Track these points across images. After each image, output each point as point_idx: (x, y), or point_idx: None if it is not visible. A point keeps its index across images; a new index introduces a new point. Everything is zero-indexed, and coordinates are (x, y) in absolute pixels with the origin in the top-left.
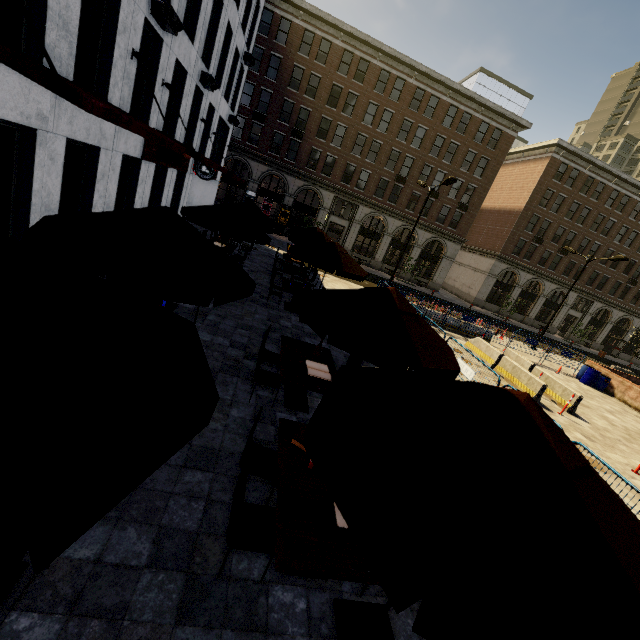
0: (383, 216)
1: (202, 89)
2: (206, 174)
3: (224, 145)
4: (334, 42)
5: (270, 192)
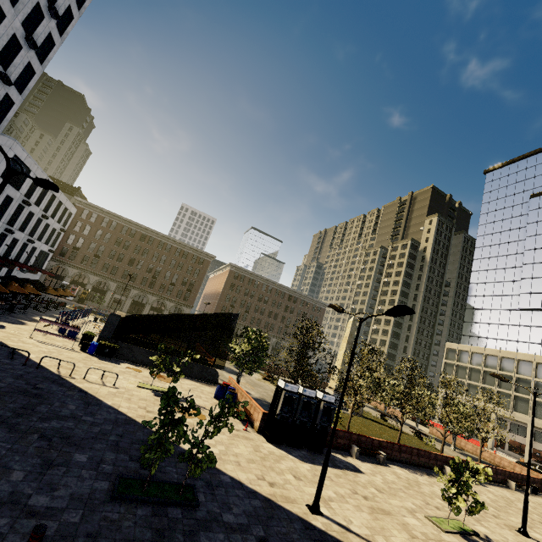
0: (146, 294)
1: (28, 243)
2: (25, 271)
3: (46, 260)
4: (119, 222)
5: (79, 282)
